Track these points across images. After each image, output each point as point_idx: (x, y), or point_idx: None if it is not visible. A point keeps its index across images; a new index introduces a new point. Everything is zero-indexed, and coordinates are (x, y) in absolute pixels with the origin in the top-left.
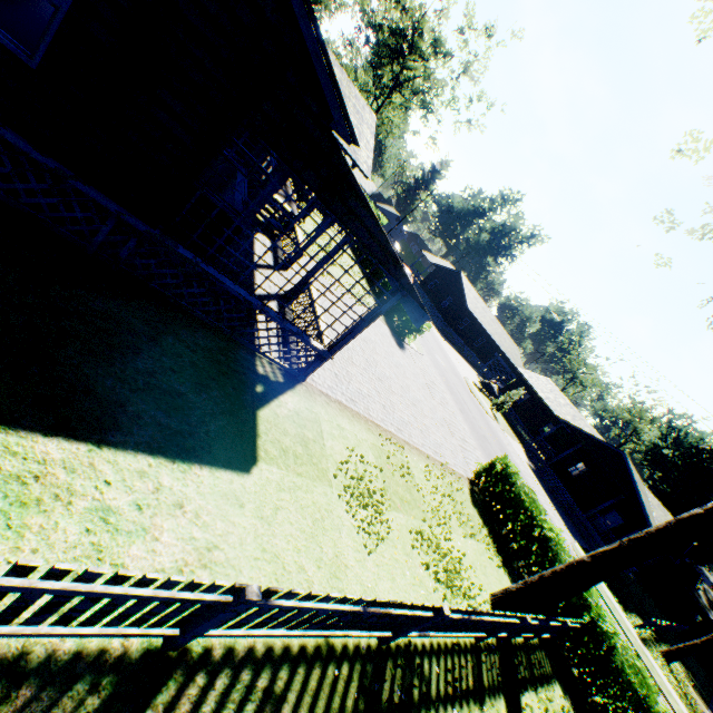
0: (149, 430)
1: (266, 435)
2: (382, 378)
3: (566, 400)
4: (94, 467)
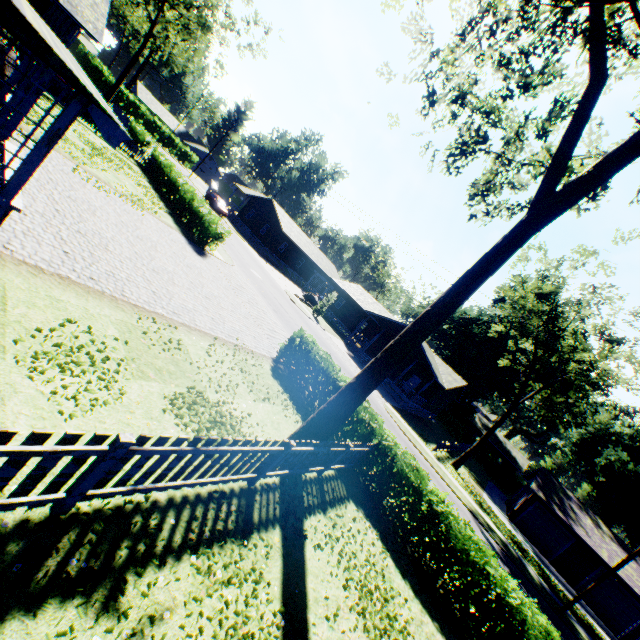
0: None
1: None
2: (160, 271)
3: (374, 300)
4: None
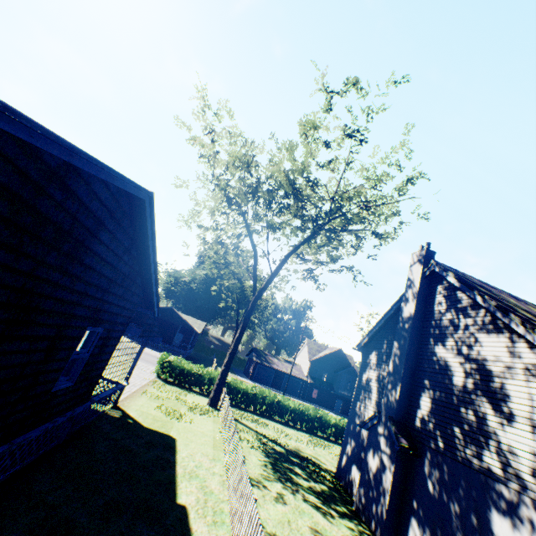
0: (166, 453)
1: (157, 428)
2: None
3: None
4: (184, 465)
